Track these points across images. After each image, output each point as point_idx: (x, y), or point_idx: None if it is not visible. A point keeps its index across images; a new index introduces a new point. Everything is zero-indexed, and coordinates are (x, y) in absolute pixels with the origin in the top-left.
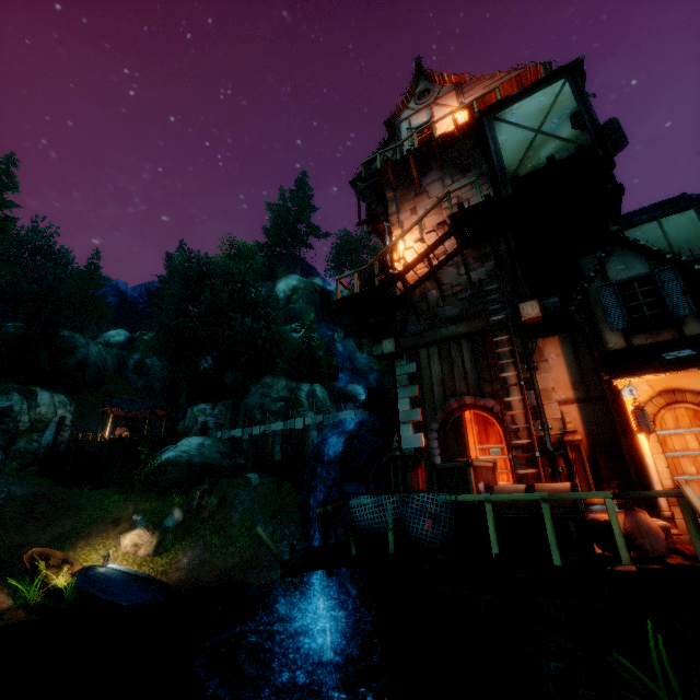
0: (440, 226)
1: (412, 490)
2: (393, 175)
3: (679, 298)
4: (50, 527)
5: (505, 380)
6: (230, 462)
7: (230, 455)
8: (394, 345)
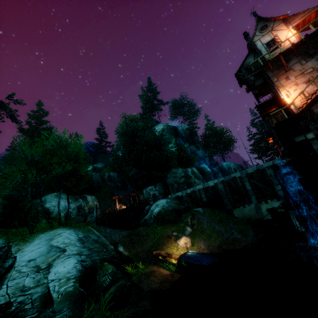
0: (307, 82)
1: None
2: (270, 66)
3: None
4: (144, 244)
5: None
6: (183, 206)
7: (180, 203)
8: (313, 134)
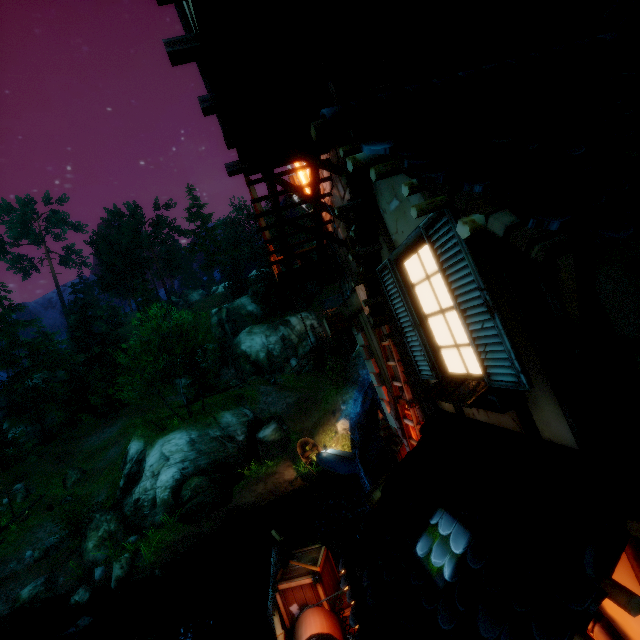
0: None
1: None
2: None
3: (483, 324)
4: (310, 418)
5: None
6: None
7: None
8: (328, 327)
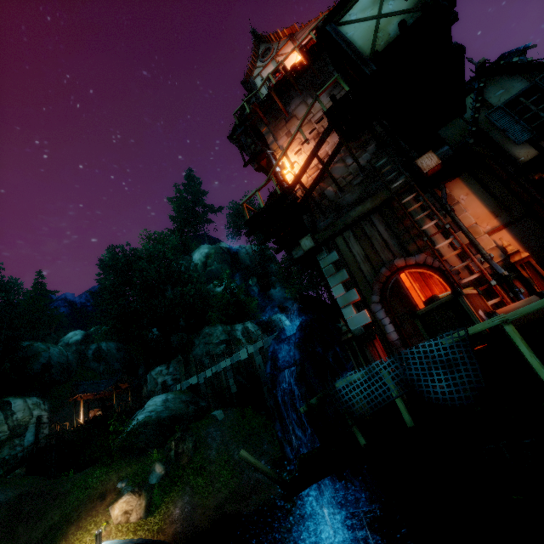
0: (315, 137)
1: None
2: (262, 113)
3: None
4: (40, 523)
5: (426, 234)
6: (194, 407)
7: (192, 401)
8: (311, 240)
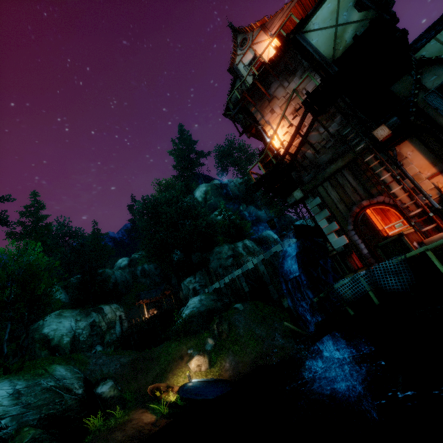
0: (293, 112)
1: (354, 270)
2: (250, 97)
3: None
4: (149, 373)
5: (383, 181)
6: (220, 303)
7: (218, 299)
8: (301, 192)
